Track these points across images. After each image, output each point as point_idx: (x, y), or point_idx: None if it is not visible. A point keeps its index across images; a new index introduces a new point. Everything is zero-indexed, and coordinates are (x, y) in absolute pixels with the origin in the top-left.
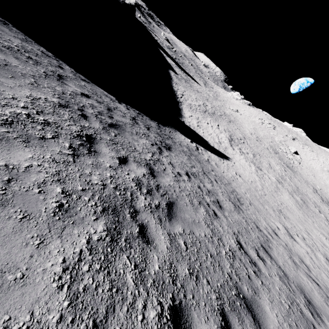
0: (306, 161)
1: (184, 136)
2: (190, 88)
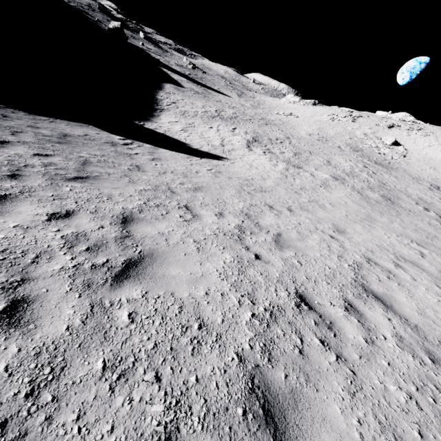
0: (417, 151)
1: (109, 134)
2: (200, 97)
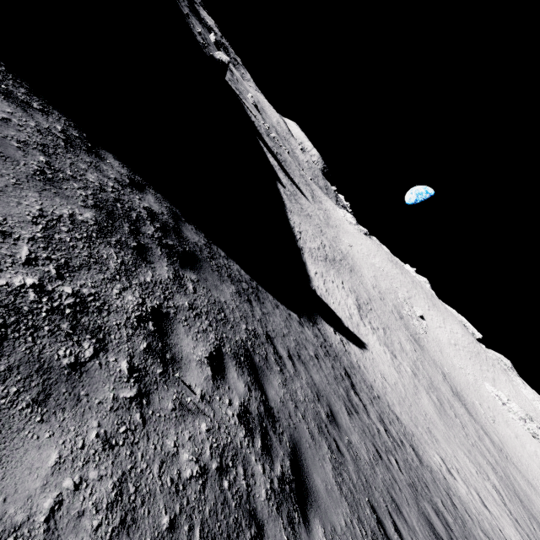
0: (433, 330)
1: (326, 324)
2: (303, 213)
